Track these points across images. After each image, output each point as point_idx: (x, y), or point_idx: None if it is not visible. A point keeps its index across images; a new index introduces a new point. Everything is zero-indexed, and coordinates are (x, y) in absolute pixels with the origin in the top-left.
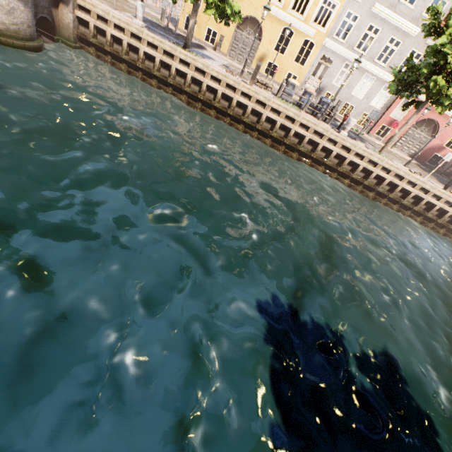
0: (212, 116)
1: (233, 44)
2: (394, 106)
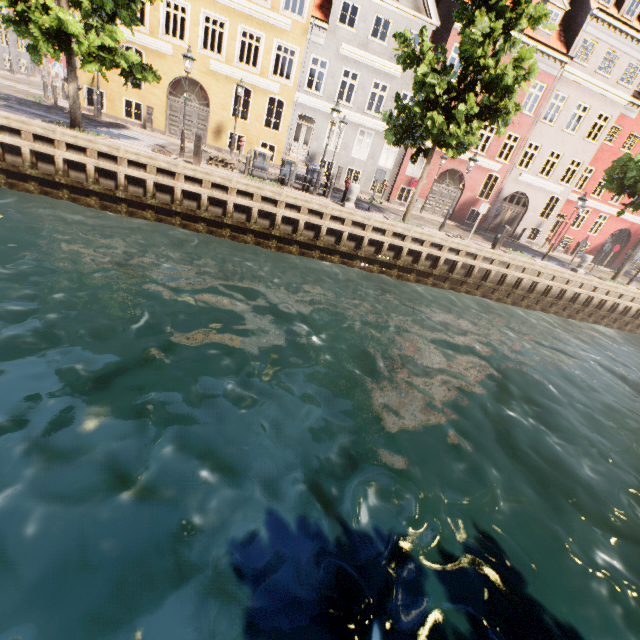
0: (150, 219)
1: (171, 116)
2: (407, 162)
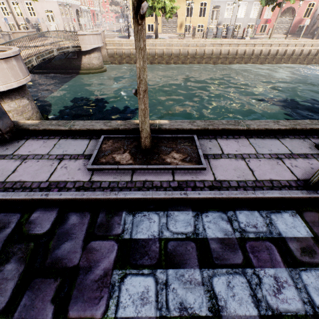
0: (180, 63)
1: (163, 26)
2: (264, 12)
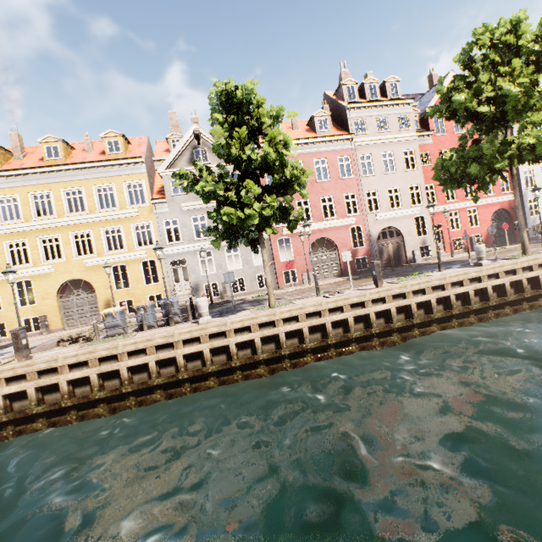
0: None
1: (66, 313)
2: (276, 253)
